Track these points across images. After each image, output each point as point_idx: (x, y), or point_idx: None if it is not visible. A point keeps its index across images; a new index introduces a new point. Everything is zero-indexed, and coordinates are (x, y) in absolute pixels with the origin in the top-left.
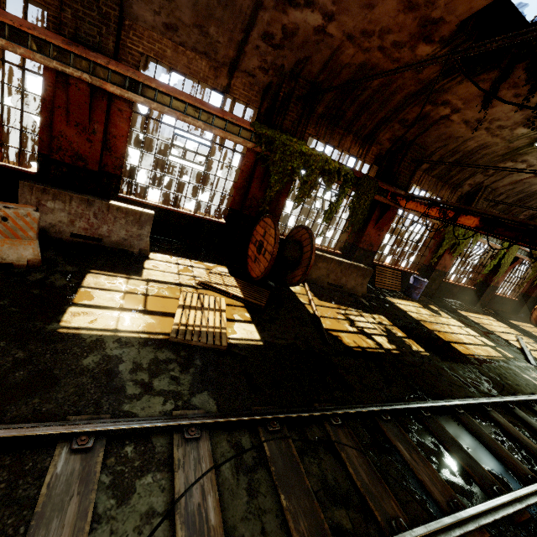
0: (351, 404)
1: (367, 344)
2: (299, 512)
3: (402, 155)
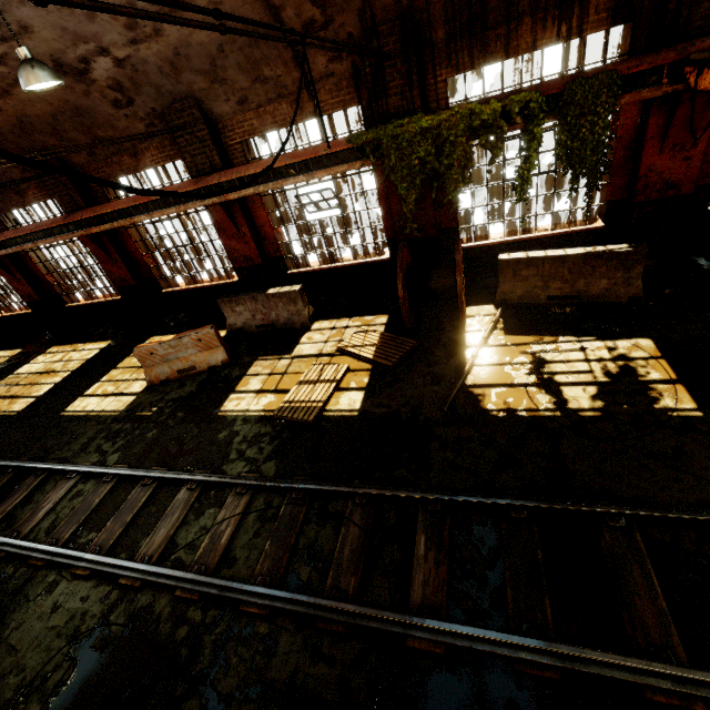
0: (407, 486)
1: (532, 404)
2: (272, 555)
3: None
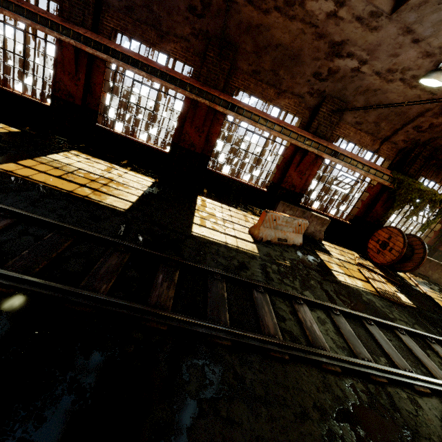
0: None
1: None
2: None
3: None
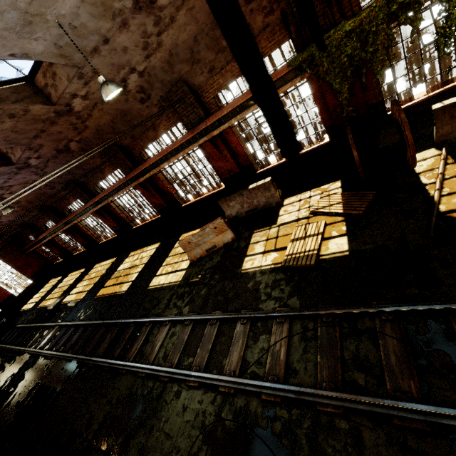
0: (424, 301)
1: None
2: (326, 366)
3: None
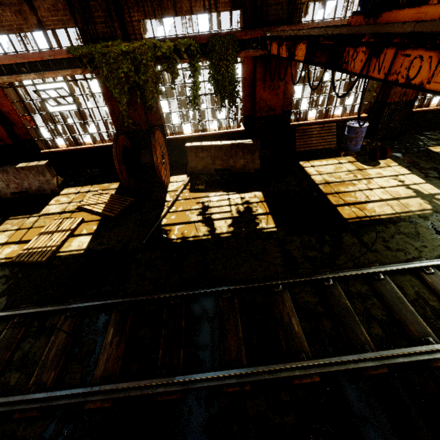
0: (109, 296)
1: (197, 232)
2: None
3: None
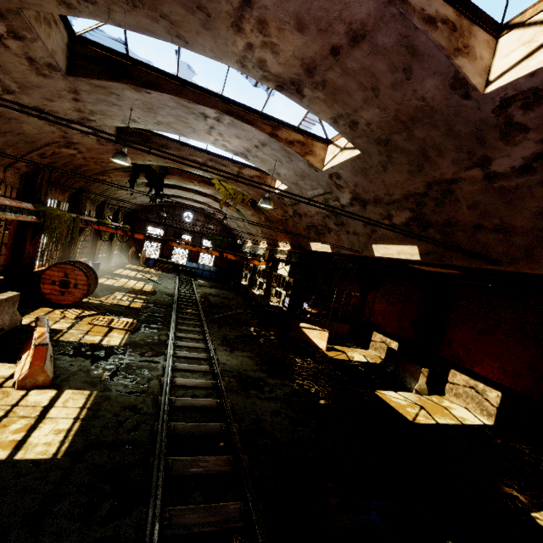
0: (170, 317)
1: (140, 304)
2: (196, 329)
3: (82, 196)
